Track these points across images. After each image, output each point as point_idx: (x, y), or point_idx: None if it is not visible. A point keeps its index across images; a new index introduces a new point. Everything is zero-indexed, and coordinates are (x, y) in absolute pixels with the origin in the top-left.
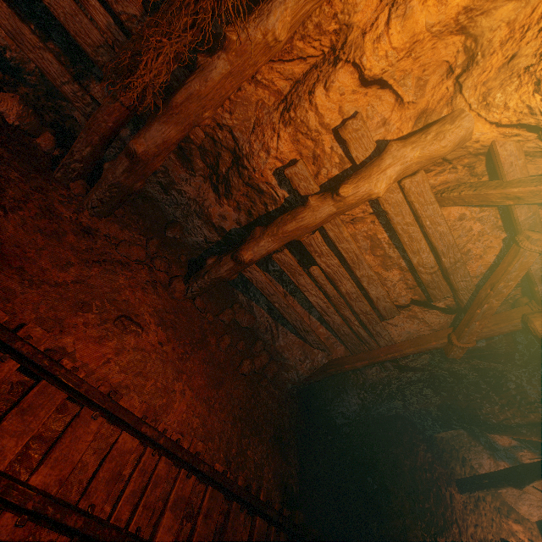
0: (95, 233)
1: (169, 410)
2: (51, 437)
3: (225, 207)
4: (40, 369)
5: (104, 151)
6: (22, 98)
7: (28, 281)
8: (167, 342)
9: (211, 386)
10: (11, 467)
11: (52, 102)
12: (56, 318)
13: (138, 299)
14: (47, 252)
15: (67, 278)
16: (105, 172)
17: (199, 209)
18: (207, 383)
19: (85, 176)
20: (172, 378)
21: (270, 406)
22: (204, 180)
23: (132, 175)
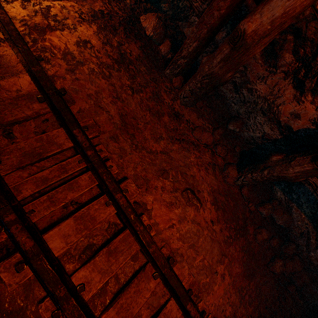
0: (180, 117)
1: (209, 290)
2: (122, 278)
3: (304, 105)
4: (127, 219)
5: (205, 47)
6: (158, 15)
7: (135, 145)
8: (216, 221)
9: (244, 275)
10: (93, 297)
11: (173, 22)
12: (145, 177)
13: (201, 176)
14: (150, 126)
15: (157, 148)
16: (201, 66)
17: (266, 107)
18: (241, 271)
19: (184, 73)
20: (216, 258)
21: (293, 315)
22: (284, 77)
23: (227, 64)
